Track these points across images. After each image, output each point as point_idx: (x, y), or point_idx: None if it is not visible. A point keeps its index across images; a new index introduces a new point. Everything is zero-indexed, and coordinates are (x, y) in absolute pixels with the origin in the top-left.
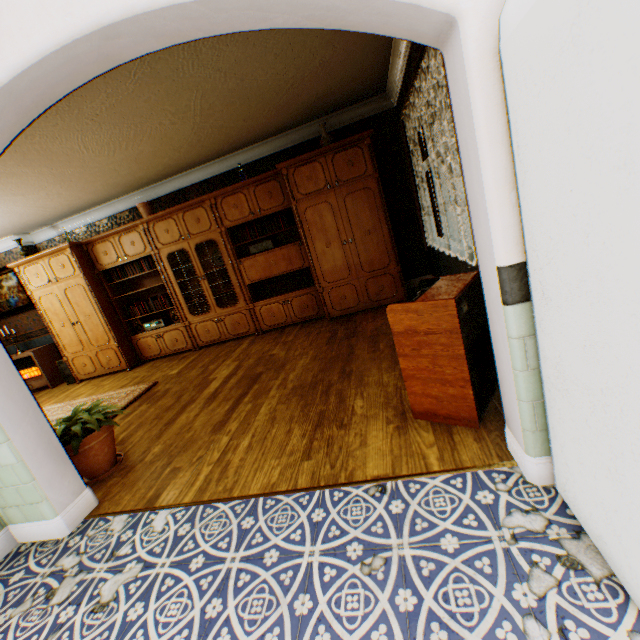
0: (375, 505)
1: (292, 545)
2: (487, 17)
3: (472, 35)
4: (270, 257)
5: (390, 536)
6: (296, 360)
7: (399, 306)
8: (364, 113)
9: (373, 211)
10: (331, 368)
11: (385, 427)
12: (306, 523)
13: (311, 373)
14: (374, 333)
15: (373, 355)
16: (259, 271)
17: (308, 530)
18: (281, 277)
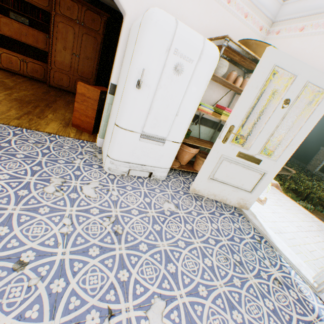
0: (45, 137)
1: (3, 135)
2: (132, 21)
3: (127, 21)
4: (24, 29)
5: (47, 142)
6: (21, 90)
7: (83, 84)
8: (111, 4)
9: (94, 51)
10: (42, 102)
11: (59, 124)
12: (12, 132)
13: (29, 98)
14: (70, 101)
15: (66, 107)
16: (12, 31)
17: (12, 134)
18: (26, 46)
